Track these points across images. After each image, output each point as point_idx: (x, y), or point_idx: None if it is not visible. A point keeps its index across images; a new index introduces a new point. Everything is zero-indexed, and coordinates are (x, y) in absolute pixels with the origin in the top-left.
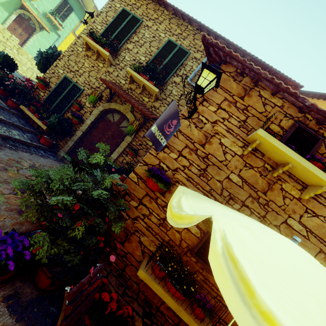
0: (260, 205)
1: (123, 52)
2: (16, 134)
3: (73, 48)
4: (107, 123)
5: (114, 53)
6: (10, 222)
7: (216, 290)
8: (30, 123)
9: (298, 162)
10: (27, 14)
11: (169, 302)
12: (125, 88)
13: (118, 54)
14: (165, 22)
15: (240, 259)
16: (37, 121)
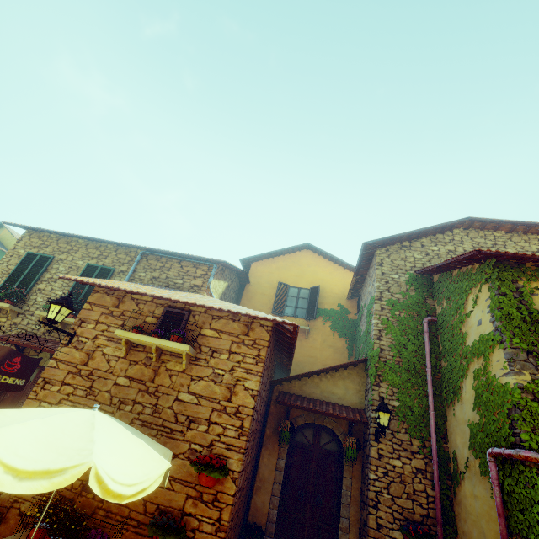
0: (150, 395)
1: (34, 295)
2: None
3: None
4: None
5: (20, 300)
6: None
7: (122, 518)
8: None
9: (151, 342)
10: None
11: None
12: (40, 333)
13: (28, 299)
14: (81, 249)
15: None
16: None
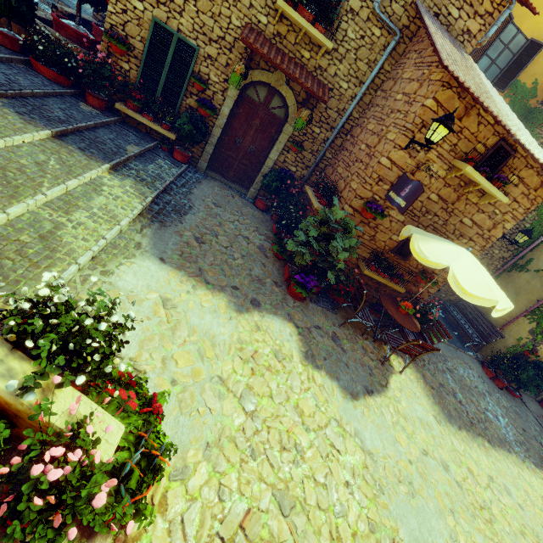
0: (447, 213)
1: None
2: (166, 166)
3: None
4: (250, 106)
5: None
6: (271, 265)
7: (404, 267)
8: (131, 125)
9: (487, 188)
10: None
11: (382, 281)
12: (269, 34)
13: None
14: None
15: (456, 276)
16: (156, 128)
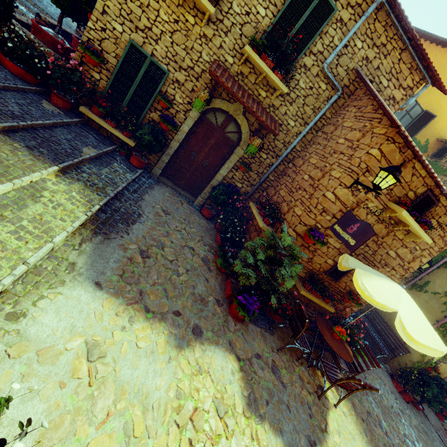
0: (376, 245)
1: None
2: (121, 171)
3: None
4: (208, 127)
5: None
6: (213, 280)
7: (334, 287)
8: (93, 127)
9: (416, 230)
10: None
11: (316, 301)
12: (233, 72)
13: None
14: None
15: (403, 321)
16: (117, 134)
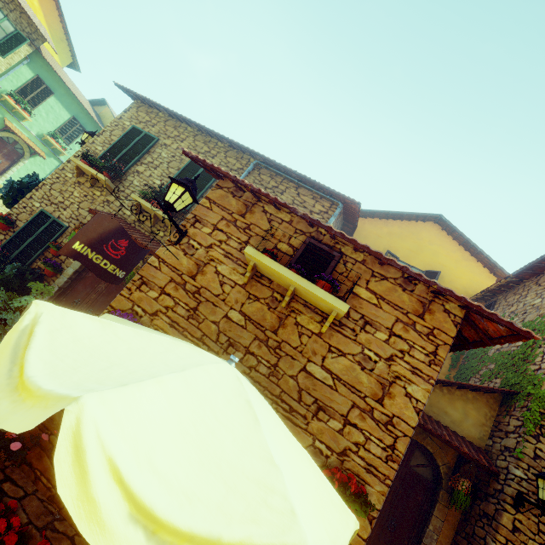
0: (269, 349)
1: (131, 176)
2: None
3: (60, 174)
4: None
5: (117, 177)
6: None
7: None
8: None
9: (294, 281)
10: (12, 137)
11: None
12: (131, 220)
13: (124, 179)
14: (188, 139)
15: (39, 332)
16: None
